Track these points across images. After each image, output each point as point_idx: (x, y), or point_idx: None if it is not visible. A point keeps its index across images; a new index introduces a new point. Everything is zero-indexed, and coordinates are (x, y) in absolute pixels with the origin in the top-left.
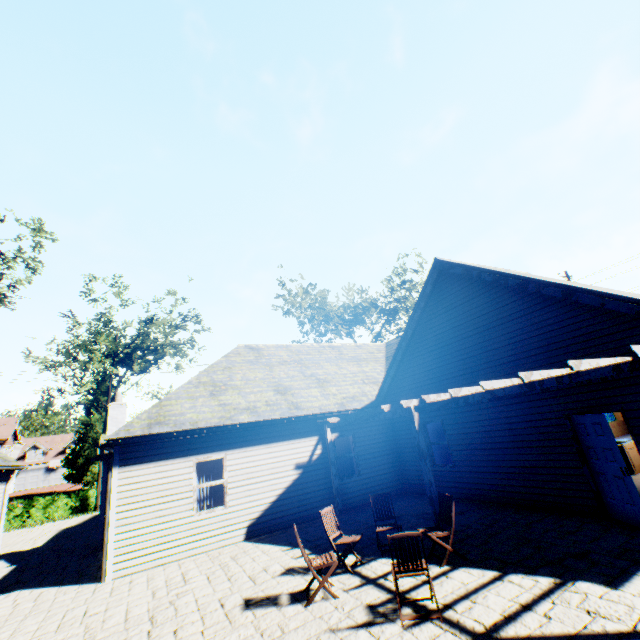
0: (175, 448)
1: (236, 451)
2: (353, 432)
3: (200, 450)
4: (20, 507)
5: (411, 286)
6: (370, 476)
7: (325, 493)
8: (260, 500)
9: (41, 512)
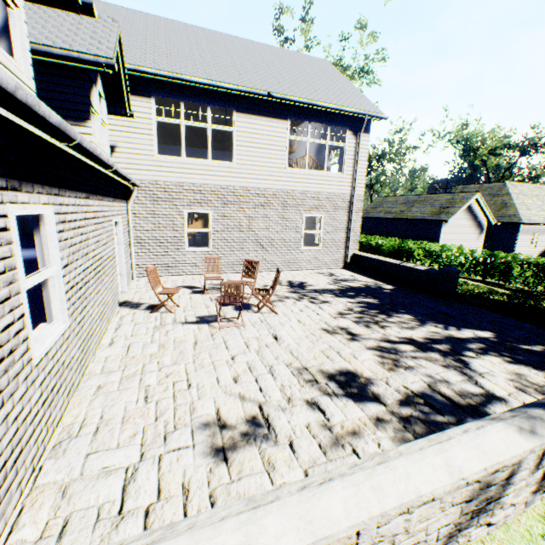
0: (530, 228)
1: (540, 232)
2: None
3: (534, 230)
4: None
5: None
6: None
7: None
8: (540, 249)
9: None
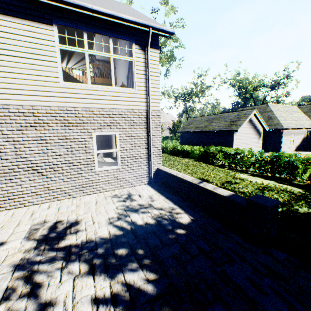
0: (288, 132)
1: (295, 134)
2: (310, 133)
3: (291, 133)
4: (170, 142)
5: (289, 78)
6: (310, 143)
7: (303, 145)
8: (296, 144)
9: (174, 144)
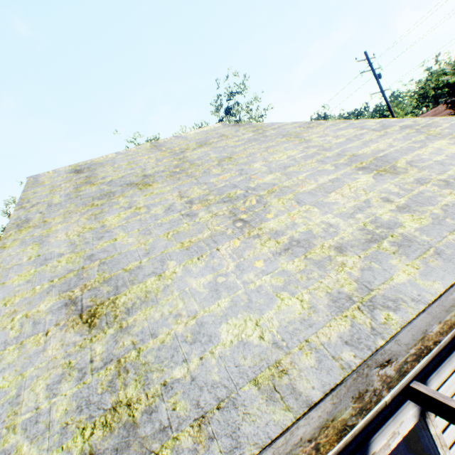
0: None
1: None
2: None
3: None
4: None
5: (236, 111)
6: None
7: None
8: None
9: None
